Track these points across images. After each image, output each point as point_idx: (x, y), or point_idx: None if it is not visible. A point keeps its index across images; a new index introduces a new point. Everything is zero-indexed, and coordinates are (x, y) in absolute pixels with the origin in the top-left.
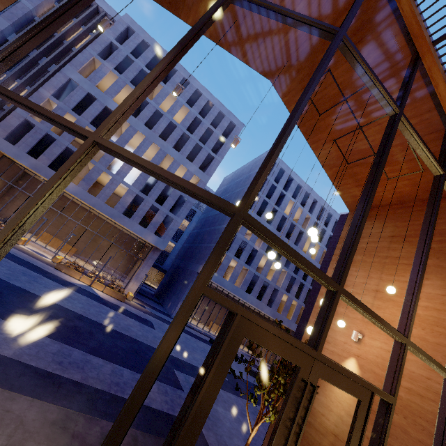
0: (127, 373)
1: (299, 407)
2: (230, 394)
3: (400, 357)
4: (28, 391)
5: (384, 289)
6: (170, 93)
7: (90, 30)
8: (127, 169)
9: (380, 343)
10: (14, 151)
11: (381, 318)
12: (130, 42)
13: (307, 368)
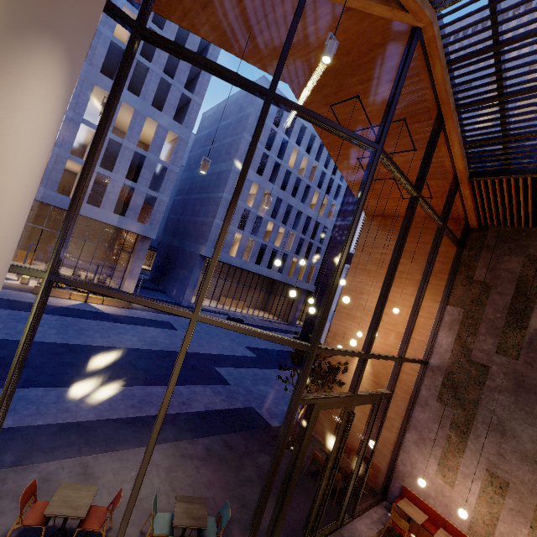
0: (184, 390)
1: (347, 426)
2: (264, 370)
3: (398, 370)
4: (132, 439)
5: (391, 299)
6: None
7: None
8: (71, 136)
9: (385, 341)
10: None
11: (390, 357)
12: None
13: (350, 406)
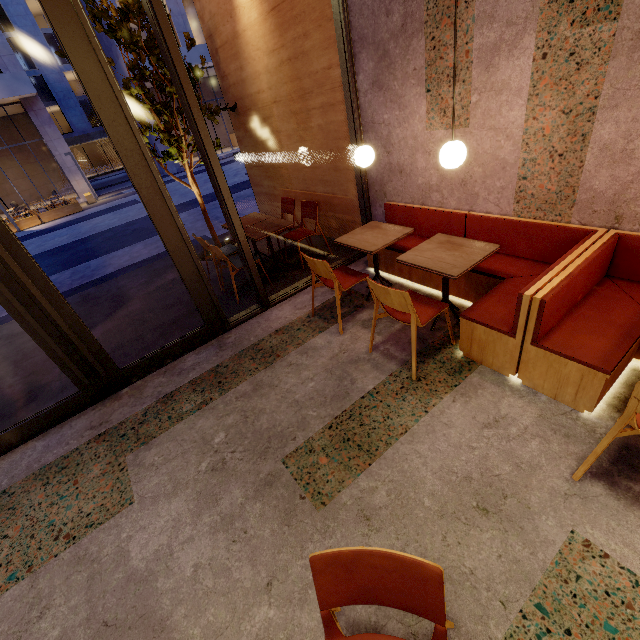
0: (97, 262)
1: None
2: None
3: None
4: None
5: None
6: None
7: None
8: None
9: None
10: None
11: None
12: None
13: None
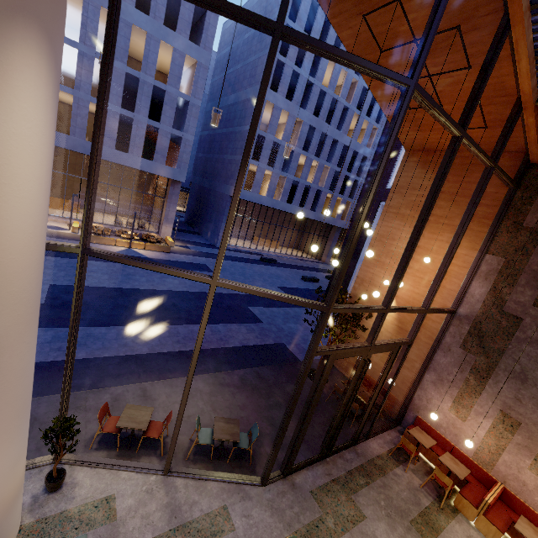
0: (222, 328)
1: (362, 371)
2: (295, 309)
3: (420, 321)
4: (180, 369)
5: (424, 246)
6: None
7: None
8: (87, 75)
9: (414, 288)
10: None
11: (412, 310)
12: None
13: (366, 354)
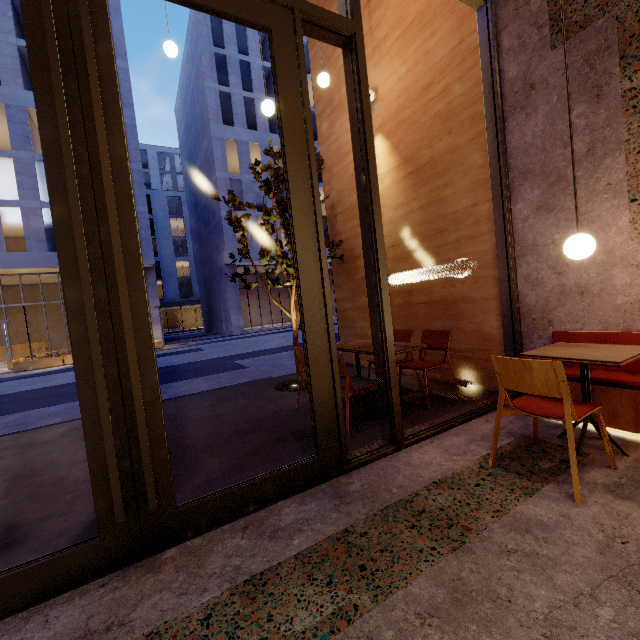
0: None
1: (42, 13)
2: None
3: None
4: None
5: None
6: None
7: None
8: None
9: (397, 73)
10: None
11: None
12: None
13: None
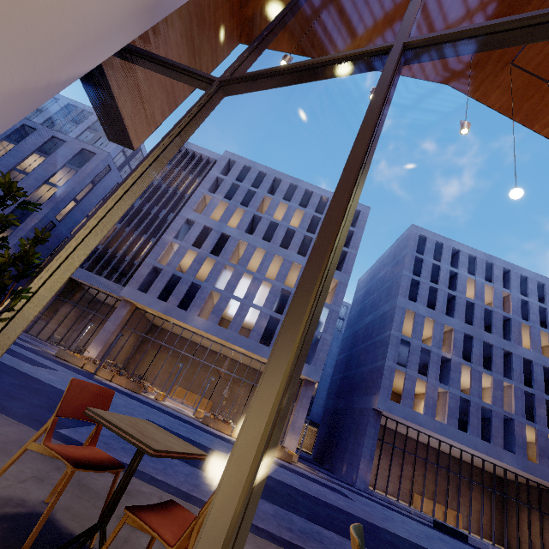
0: None
1: None
2: None
3: None
4: None
5: None
6: (280, 202)
7: (198, 175)
8: (255, 290)
9: None
10: (147, 299)
11: None
12: (234, 171)
13: None
